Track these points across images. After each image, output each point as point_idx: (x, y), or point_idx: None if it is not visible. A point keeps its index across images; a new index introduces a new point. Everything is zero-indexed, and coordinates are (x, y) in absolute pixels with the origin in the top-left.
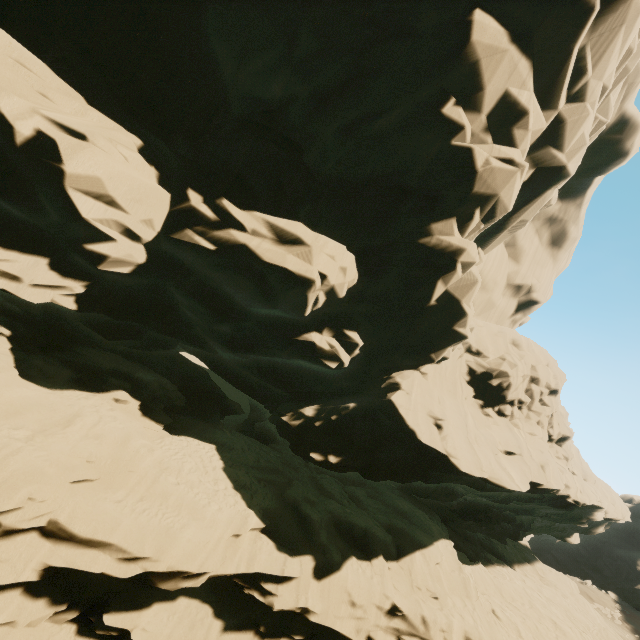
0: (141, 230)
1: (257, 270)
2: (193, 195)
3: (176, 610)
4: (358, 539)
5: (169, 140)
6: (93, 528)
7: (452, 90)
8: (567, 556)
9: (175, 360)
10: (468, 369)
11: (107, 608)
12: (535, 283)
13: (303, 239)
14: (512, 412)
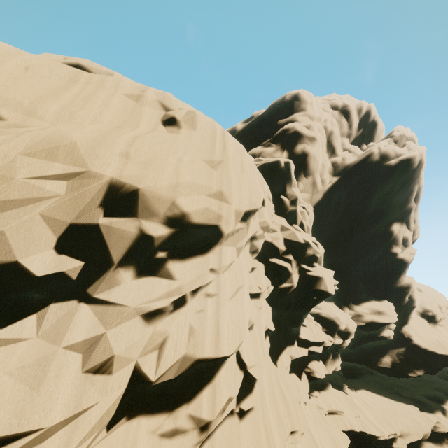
0: None
1: (378, 324)
2: (347, 309)
3: (426, 446)
4: (435, 398)
5: None
6: (406, 428)
7: (393, 243)
8: None
9: None
10: (417, 311)
11: None
12: None
13: (385, 309)
14: (443, 322)
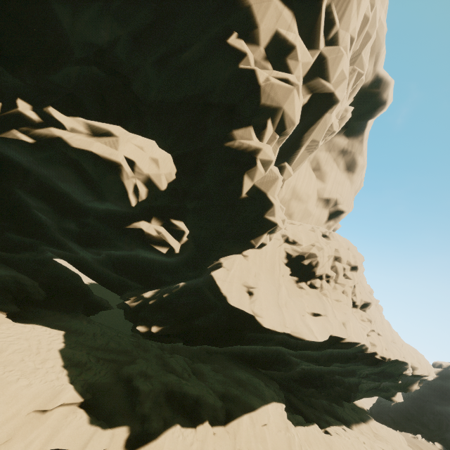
0: None
1: (73, 159)
2: (21, 103)
3: None
4: (188, 407)
5: (13, 70)
6: None
7: (234, 28)
8: (401, 416)
9: (46, 264)
10: (286, 254)
11: None
12: (339, 197)
13: (112, 132)
14: (321, 284)
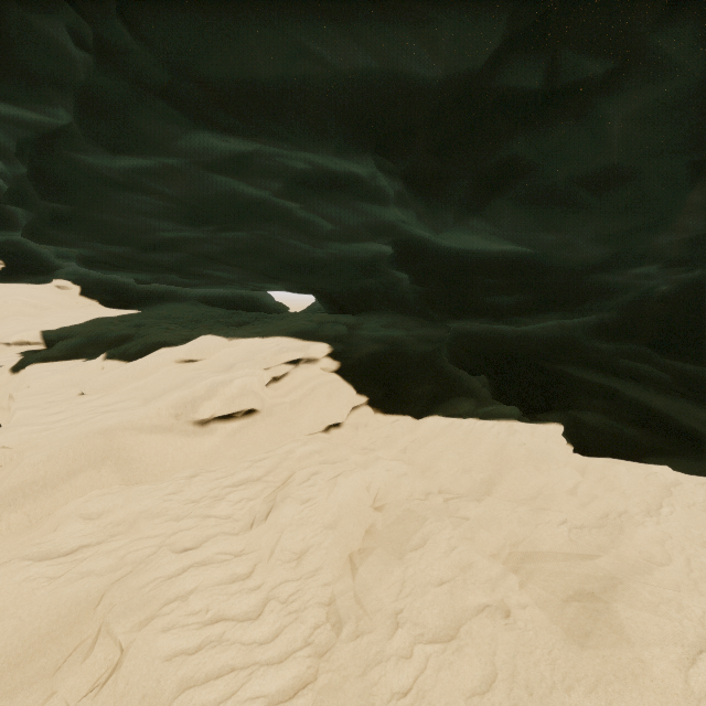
0: None
1: None
2: None
3: None
4: None
5: None
6: None
7: None
8: None
9: None
10: None
11: None
12: None
13: None
14: None
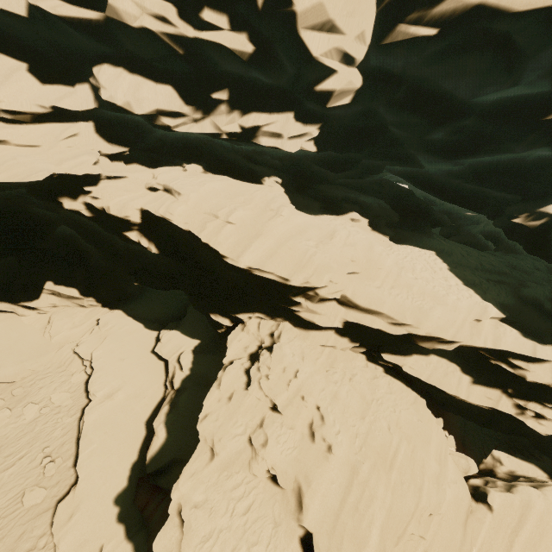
0: (355, 50)
1: (498, 35)
2: None
3: (430, 362)
4: None
5: None
6: (368, 302)
7: None
8: None
9: (381, 184)
10: None
11: (382, 350)
12: None
13: None
14: None
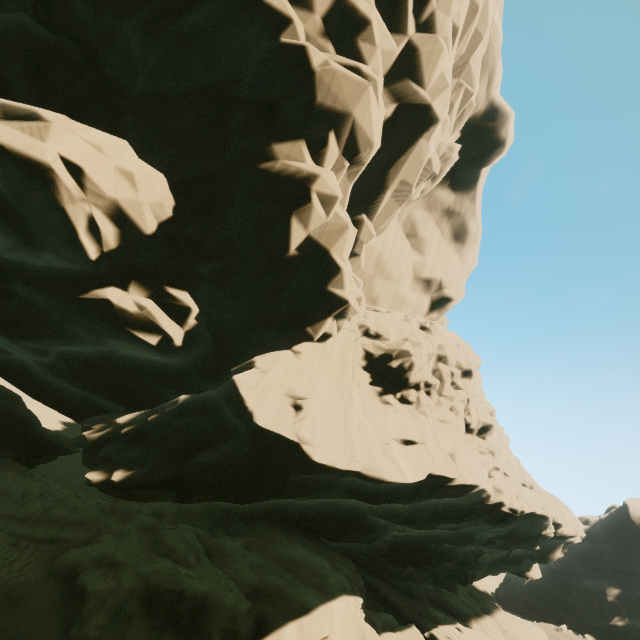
0: None
1: None
2: None
3: None
4: (184, 619)
5: None
6: None
7: None
8: (538, 599)
9: None
10: (364, 353)
11: None
12: (444, 278)
13: (41, 114)
14: (418, 397)
